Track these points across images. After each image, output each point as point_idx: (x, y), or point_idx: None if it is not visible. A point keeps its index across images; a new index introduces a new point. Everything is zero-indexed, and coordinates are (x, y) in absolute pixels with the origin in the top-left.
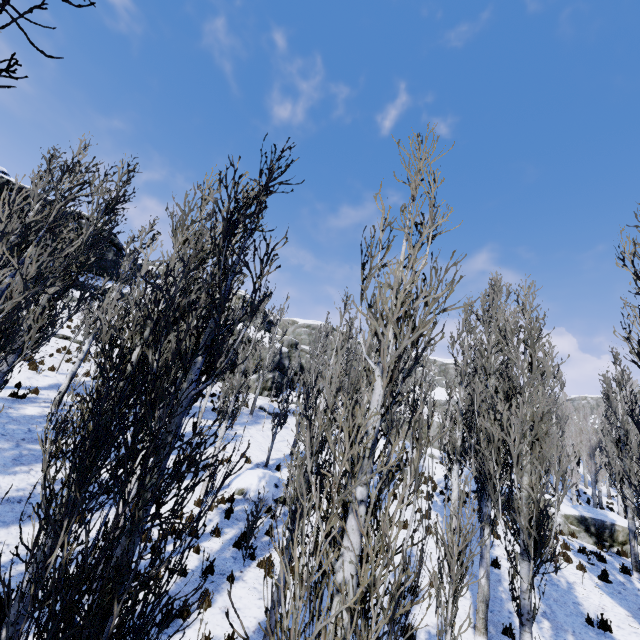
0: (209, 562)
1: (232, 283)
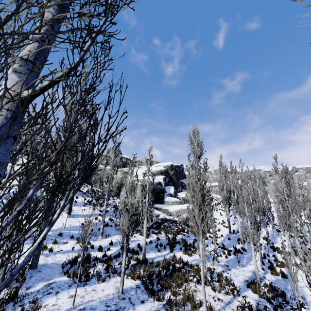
0: None
1: (295, 187)
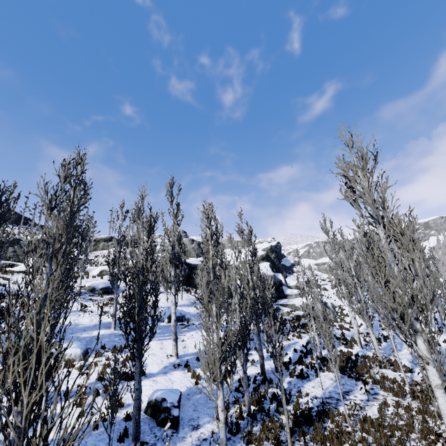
0: None
1: None
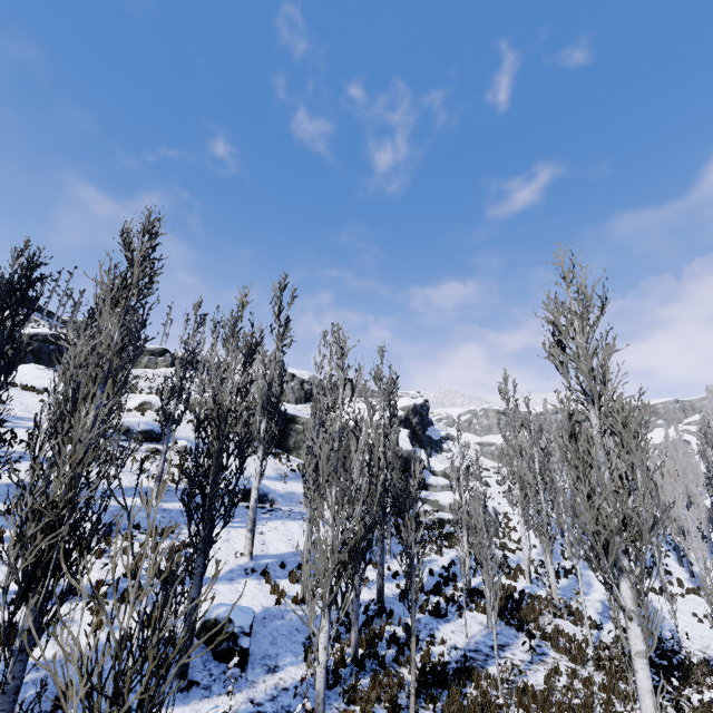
0: (673, 547)
1: None
